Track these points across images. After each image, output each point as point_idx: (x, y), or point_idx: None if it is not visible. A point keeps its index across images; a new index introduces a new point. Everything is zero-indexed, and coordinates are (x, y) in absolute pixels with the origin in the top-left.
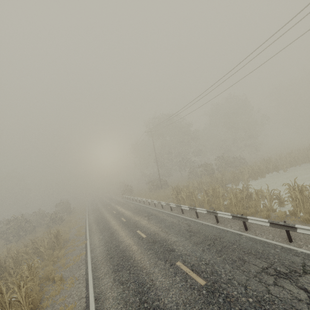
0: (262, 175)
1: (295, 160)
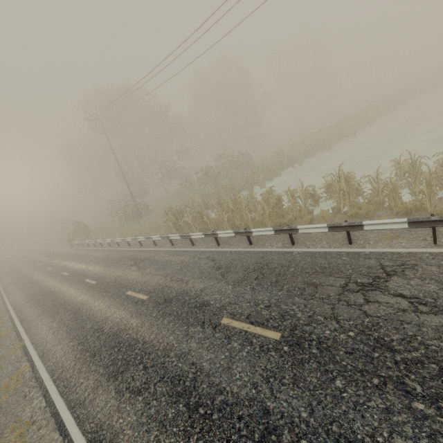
0: (278, 173)
1: (308, 149)
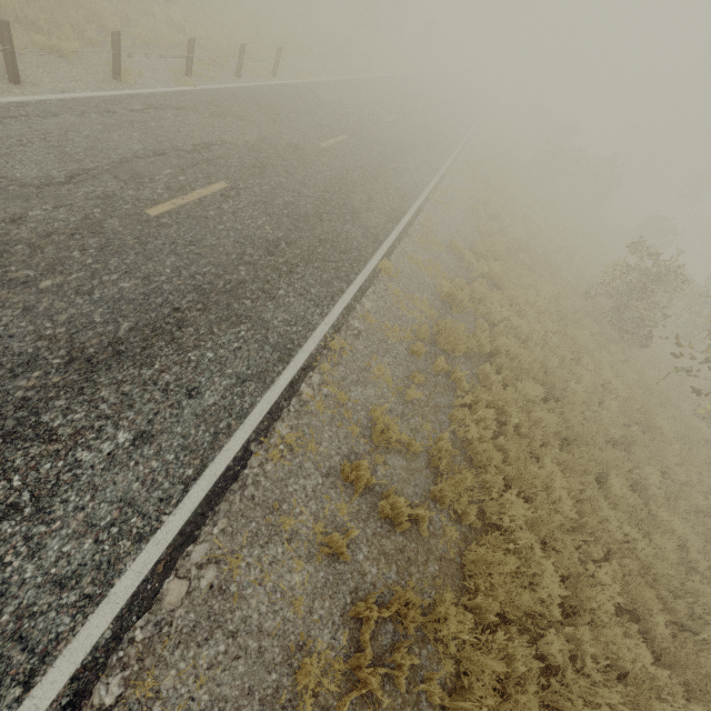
0: None
1: None
